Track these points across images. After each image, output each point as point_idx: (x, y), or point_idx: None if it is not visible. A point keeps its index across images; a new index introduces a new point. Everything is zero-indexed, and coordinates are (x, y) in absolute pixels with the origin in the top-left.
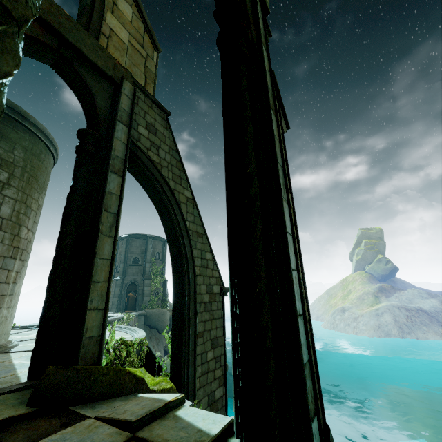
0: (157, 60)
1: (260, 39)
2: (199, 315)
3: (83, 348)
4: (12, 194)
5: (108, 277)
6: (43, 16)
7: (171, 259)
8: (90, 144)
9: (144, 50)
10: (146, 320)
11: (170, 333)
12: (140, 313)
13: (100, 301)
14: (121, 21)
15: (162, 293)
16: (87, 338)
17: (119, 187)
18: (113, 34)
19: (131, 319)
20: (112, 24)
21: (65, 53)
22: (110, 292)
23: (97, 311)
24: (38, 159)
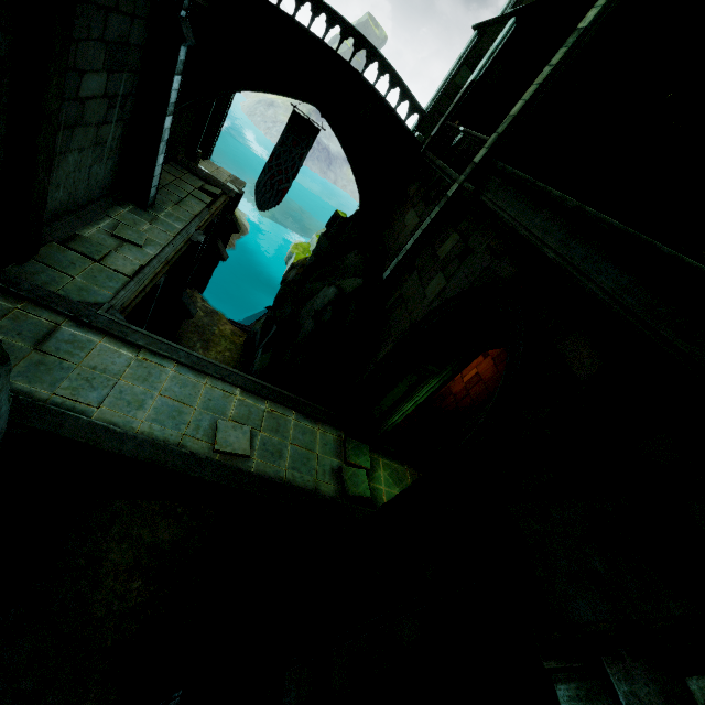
0: None
1: None
2: None
3: None
4: None
5: None
6: None
7: None
8: None
9: None
10: None
11: None
12: None
13: None
14: None
15: None
16: None
17: None
18: None
19: None
20: None
21: None
22: None
23: None
24: None
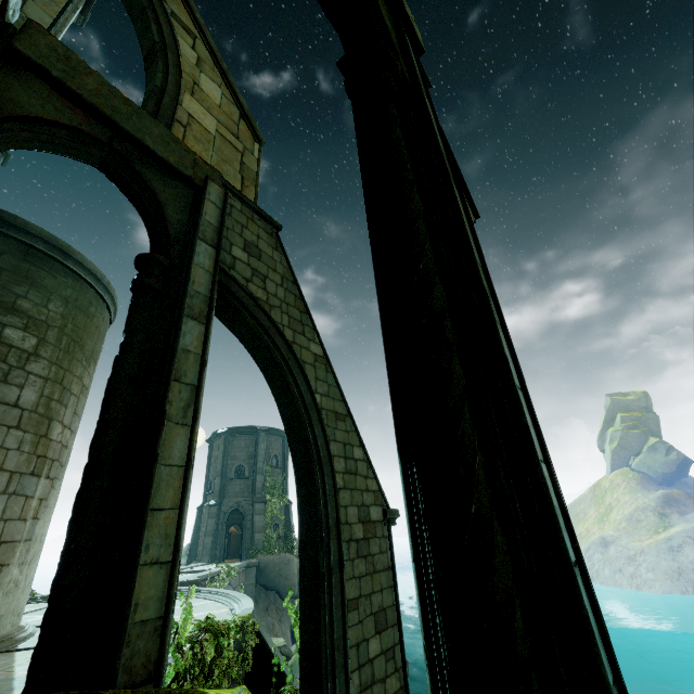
0: (259, 154)
1: (416, 76)
2: (347, 565)
3: (127, 646)
4: (41, 370)
5: (179, 499)
6: (88, 100)
7: (293, 462)
8: (155, 276)
9: (240, 141)
10: (258, 576)
11: (297, 602)
12: (249, 563)
13: (164, 546)
14: (206, 105)
15: (285, 525)
16: (136, 624)
17: (201, 341)
18: (193, 122)
19: (233, 575)
20: (191, 109)
21: (121, 148)
22: (182, 528)
23: (157, 566)
24: (85, 315)
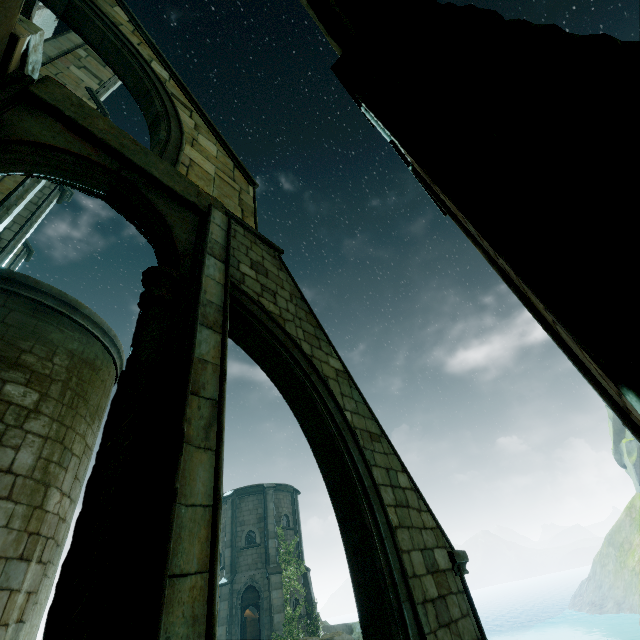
0: (254, 194)
1: None
2: None
3: None
4: (41, 428)
5: (207, 556)
6: (98, 136)
7: (332, 498)
8: (164, 288)
9: (236, 183)
10: None
11: None
12: None
13: (191, 639)
14: (204, 155)
15: (305, 599)
16: None
17: (218, 351)
18: (194, 165)
19: None
20: (192, 156)
21: (128, 176)
22: (215, 603)
23: None
24: (90, 368)
